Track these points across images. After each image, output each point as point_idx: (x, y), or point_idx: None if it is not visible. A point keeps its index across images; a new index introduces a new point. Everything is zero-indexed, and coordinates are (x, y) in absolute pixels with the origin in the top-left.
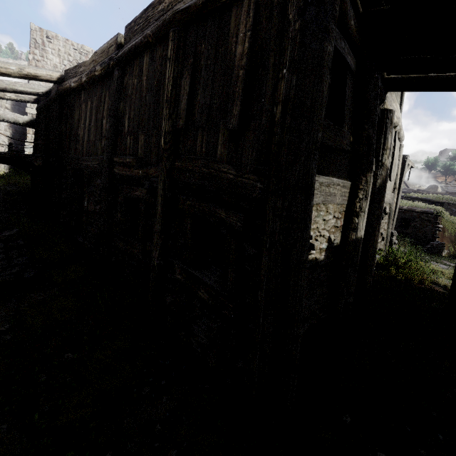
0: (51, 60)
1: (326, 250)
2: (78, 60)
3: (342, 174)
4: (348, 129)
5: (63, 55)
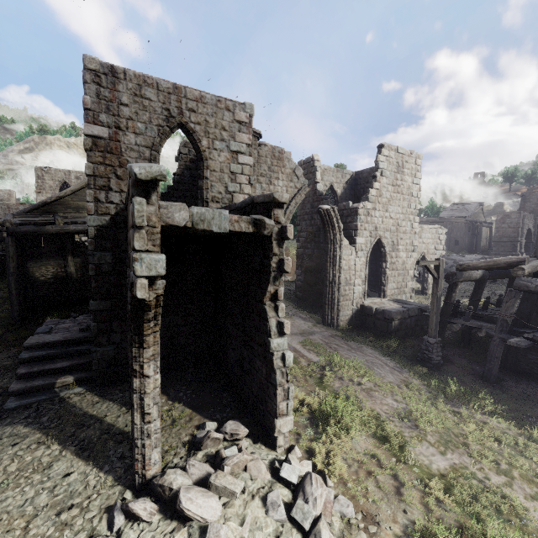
0: (48, 184)
1: (53, 278)
2: (64, 179)
3: (54, 257)
4: (55, 245)
5: (55, 179)
